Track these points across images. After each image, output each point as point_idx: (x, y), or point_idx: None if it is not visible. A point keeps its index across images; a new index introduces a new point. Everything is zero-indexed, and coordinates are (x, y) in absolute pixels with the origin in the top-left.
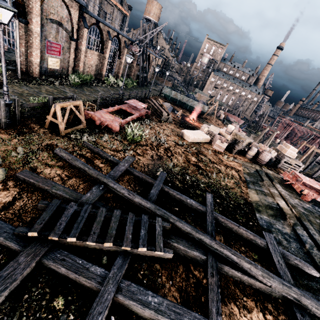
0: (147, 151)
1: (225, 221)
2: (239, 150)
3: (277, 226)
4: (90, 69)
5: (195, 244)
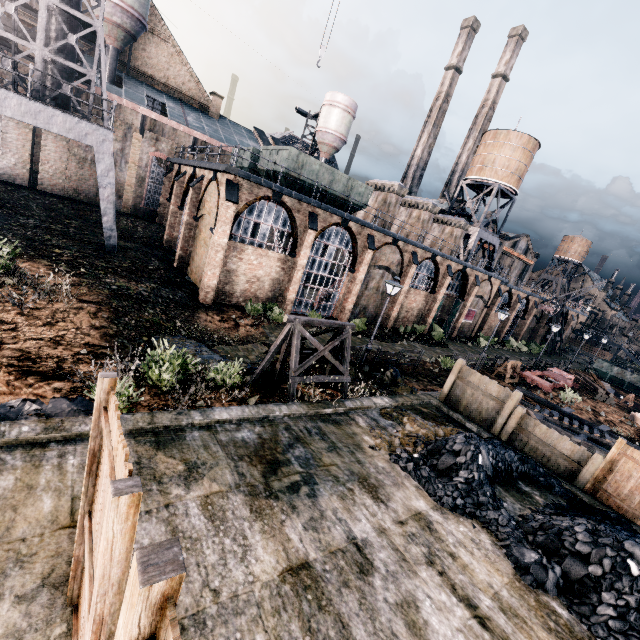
0: (583, 413)
1: None
2: None
3: None
4: (489, 330)
5: None
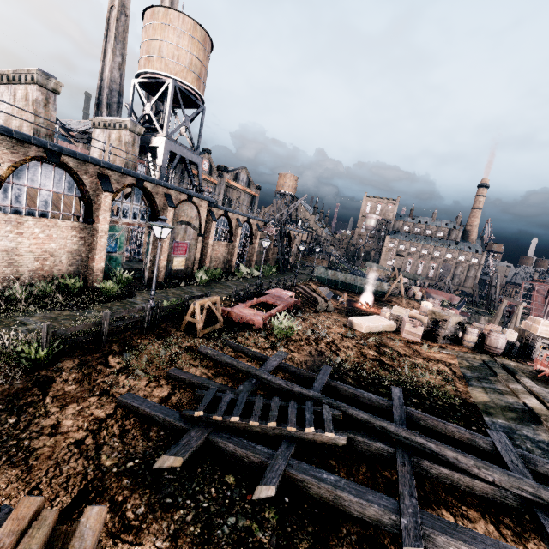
0: (302, 346)
1: (423, 417)
2: (448, 336)
3: (523, 432)
4: (217, 263)
5: (378, 436)
